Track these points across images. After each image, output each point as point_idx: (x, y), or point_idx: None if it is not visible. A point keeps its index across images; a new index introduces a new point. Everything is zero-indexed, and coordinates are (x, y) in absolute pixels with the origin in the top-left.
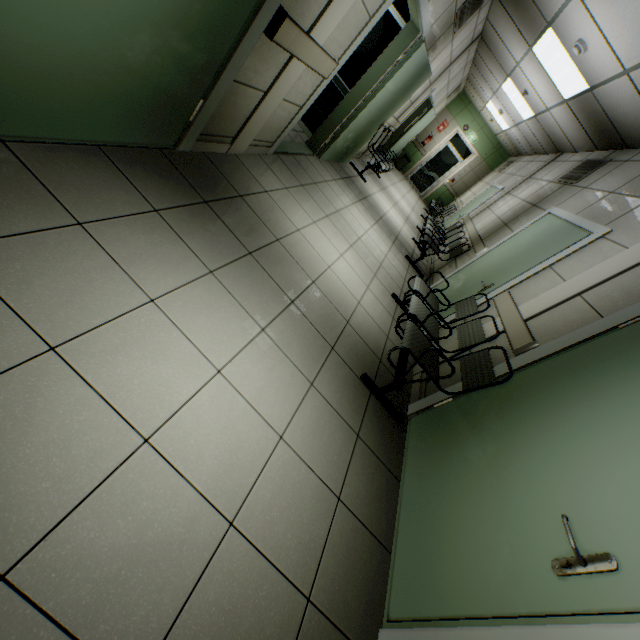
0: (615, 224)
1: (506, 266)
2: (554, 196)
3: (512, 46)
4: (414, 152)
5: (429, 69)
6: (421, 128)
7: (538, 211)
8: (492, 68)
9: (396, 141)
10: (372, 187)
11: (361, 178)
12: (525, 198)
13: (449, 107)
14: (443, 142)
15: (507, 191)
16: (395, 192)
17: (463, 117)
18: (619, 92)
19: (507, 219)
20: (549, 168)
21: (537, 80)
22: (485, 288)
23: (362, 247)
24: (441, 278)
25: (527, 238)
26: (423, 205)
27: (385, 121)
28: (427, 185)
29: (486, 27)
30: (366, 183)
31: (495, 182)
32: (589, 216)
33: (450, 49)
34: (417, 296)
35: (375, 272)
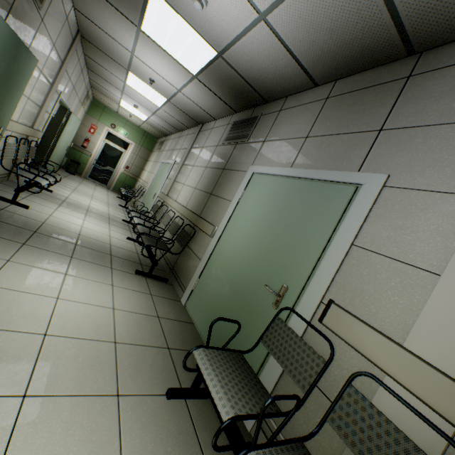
0: (375, 166)
1: (274, 251)
2: (237, 156)
3: (118, 33)
4: (79, 155)
5: (26, 48)
6: (73, 133)
7: (236, 173)
8: (109, 67)
9: (52, 150)
10: (44, 208)
11: (18, 205)
12: (206, 165)
13: (89, 113)
14: (101, 141)
15: (182, 163)
16: (80, 197)
17: (106, 118)
18: (255, 46)
19: (207, 188)
20: (203, 136)
21: (159, 64)
22: (280, 296)
23: (59, 352)
24: (190, 275)
25: (260, 206)
26: (115, 194)
27: (1, 127)
28: (108, 177)
29: (80, 20)
30: (30, 208)
31: (162, 159)
32: (315, 165)
33: (49, 37)
34: (251, 451)
35: (115, 384)
